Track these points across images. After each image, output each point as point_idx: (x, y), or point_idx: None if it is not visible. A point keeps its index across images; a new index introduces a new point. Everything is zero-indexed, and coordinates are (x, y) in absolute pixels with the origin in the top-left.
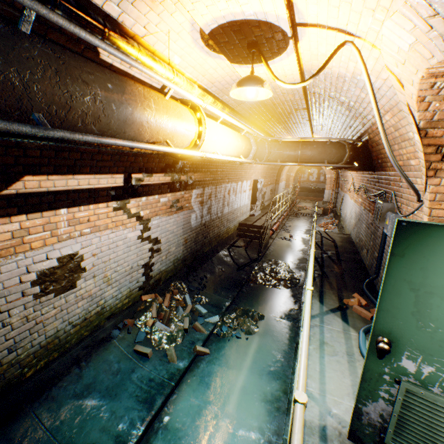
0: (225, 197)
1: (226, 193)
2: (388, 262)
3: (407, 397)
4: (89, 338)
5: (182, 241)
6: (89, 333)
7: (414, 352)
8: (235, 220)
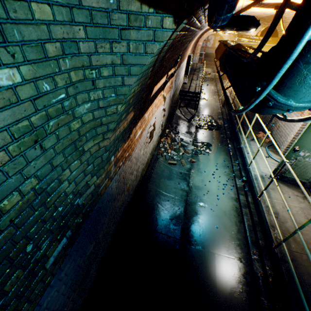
0: (179, 74)
1: (180, 71)
2: (310, 123)
3: (296, 163)
4: (153, 159)
5: (168, 107)
6: (151, 157)
7: (305, 150)
8: (179, 89)
